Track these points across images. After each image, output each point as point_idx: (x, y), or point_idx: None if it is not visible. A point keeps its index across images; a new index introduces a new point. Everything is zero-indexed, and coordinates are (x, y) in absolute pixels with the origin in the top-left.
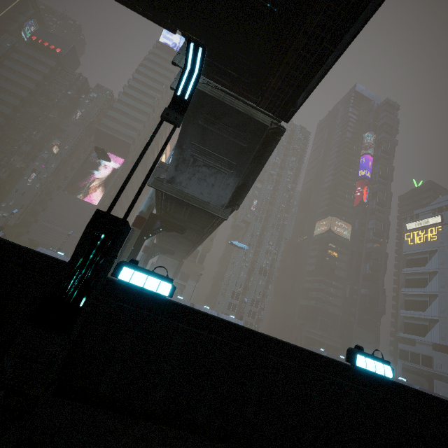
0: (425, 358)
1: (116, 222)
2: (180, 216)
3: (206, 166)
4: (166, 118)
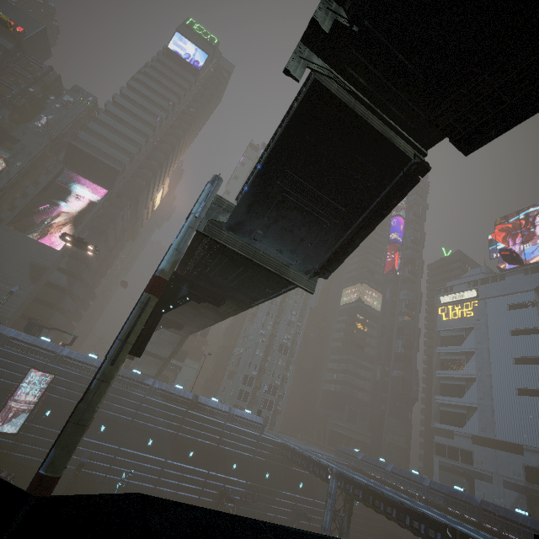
0: (464, 453)
1: None
2: (223, 281)
3: (299, 210)
4: None
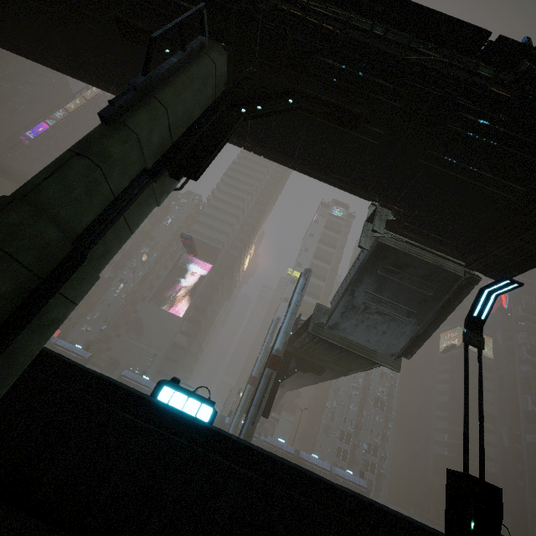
0: None
1: (493, 492)
2: (323, 356)
3: (379, 314)
4: (471, 343)
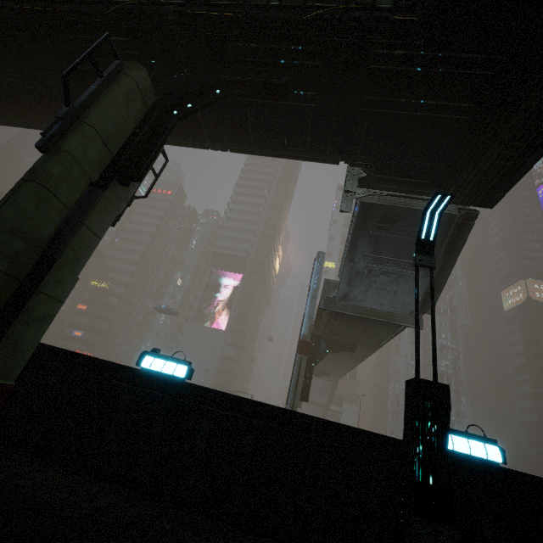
0: None
1: (440, 389)
2: (349, 332)
3: (384, 274)
4: (421, 264)
